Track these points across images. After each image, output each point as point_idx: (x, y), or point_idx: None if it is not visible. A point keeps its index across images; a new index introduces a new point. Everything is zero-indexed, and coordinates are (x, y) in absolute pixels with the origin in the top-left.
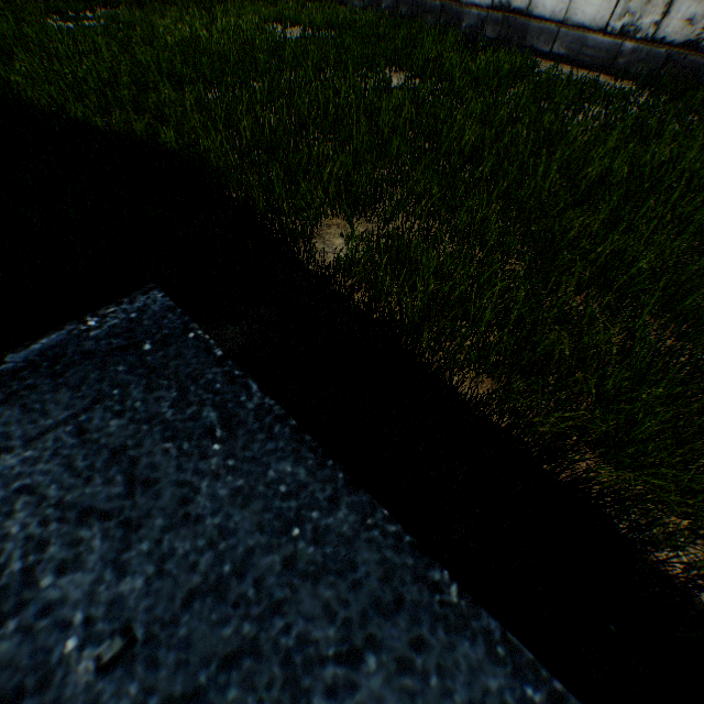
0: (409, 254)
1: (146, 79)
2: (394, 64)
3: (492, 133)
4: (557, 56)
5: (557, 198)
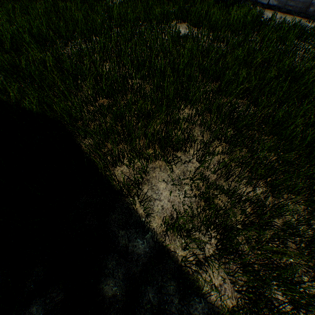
0: (226, 223)
1: (23, 41)
2: (179, 17)
3: (257, 78)
4: (271, 6)
5: (314, 137)
